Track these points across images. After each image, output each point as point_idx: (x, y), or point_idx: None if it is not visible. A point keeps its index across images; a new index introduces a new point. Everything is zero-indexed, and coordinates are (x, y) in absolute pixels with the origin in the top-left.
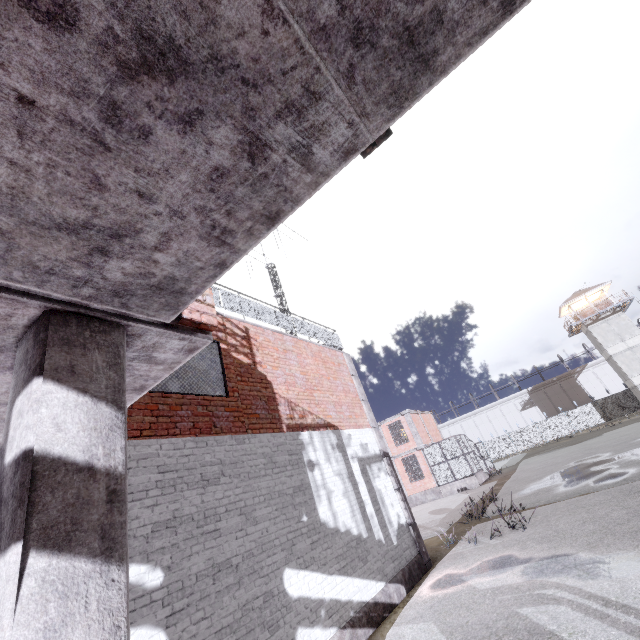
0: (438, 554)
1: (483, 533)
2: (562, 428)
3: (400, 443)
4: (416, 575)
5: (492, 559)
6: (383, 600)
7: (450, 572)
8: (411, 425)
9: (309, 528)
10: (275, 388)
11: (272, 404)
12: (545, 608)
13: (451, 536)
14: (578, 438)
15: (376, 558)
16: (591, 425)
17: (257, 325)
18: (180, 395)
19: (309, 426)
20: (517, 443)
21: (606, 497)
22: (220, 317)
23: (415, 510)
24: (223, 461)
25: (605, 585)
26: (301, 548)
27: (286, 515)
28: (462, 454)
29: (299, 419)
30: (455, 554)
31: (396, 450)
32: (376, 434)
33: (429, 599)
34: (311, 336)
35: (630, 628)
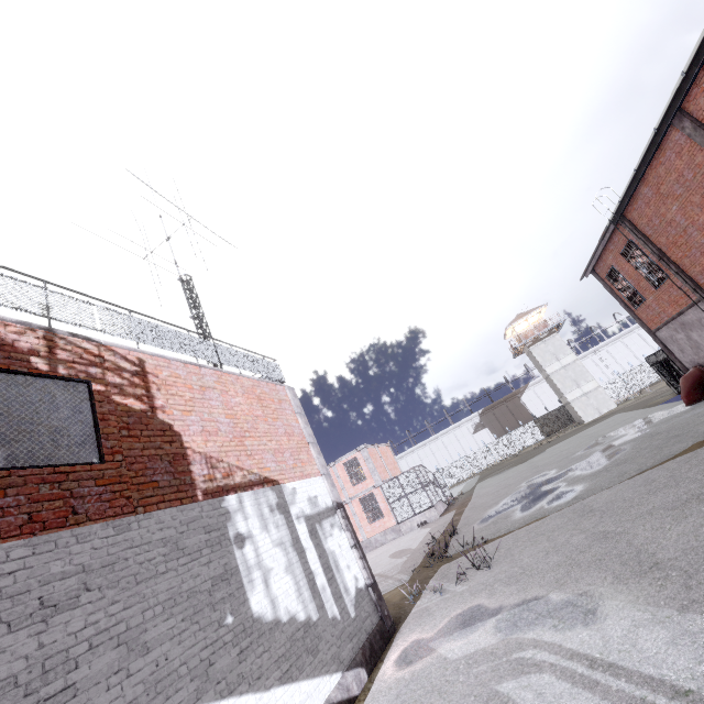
0: (402, 612)
1: (448, 578)
2: (510, 447)
3: (357, 482)
4: (378, 648)
5: (461, 613)
6: (339, 698)
7: (416, 638)
8: (368, 461)
9: (236, 632)
10: (186, 441)
11: (181, 464)
12: (527, 680)
13: (415, 587)
14: (524, 456)
15: (330, 643)
16: (534, 442)
17: (159, 355)
18: (3, 472)
19: (238, 486)
20: (471, 466)
21: (562, 520)
22: (94, 345)
23: (375, 554)
24: (88, 566)
25: (585, 636)
26: (223, 666)
27: (200, 623)
28: (421, 486)
29: (223, 479)
30: (420, 610)
31: (353, 490)
32: (328, 482)
33: (395, 683)
34: (242, 367)
35: (625, 699)
